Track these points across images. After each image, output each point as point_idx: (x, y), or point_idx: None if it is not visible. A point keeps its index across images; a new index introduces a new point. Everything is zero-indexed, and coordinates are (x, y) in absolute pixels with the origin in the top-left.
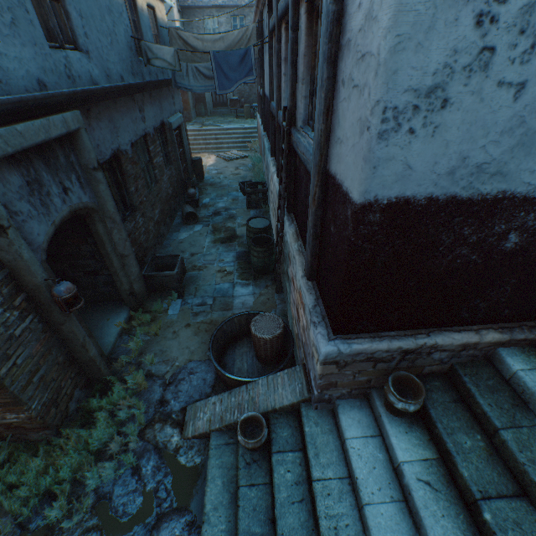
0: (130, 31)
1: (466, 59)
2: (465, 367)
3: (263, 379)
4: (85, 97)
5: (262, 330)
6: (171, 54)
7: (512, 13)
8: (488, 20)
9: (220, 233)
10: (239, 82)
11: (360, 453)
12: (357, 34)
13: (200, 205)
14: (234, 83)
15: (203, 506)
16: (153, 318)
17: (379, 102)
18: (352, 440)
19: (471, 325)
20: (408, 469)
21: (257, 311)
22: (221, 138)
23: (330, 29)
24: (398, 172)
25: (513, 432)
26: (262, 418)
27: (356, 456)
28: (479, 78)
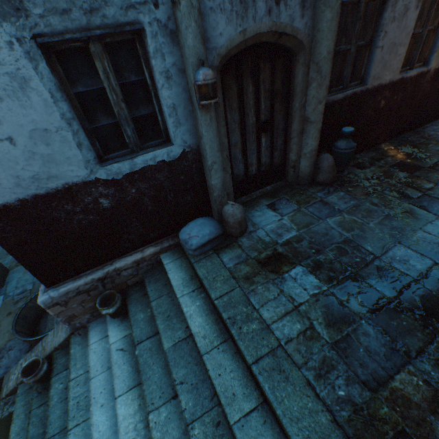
0: None
1: None
2: (148, 272)
3: (52, 331)
4: None
5: None
6: None
7: None
8: None
9: None
10: None
11: (96, 350)
12: None
13: None
14: None
15: (9, 437)
16: None
17: None
18: (92, 345)
19: (139, 248)
20: (113, 347)
21: None
22: None
23: None
24: None
25: (157, 301)
26: (40, 358)
27: (93, 353)
28: None
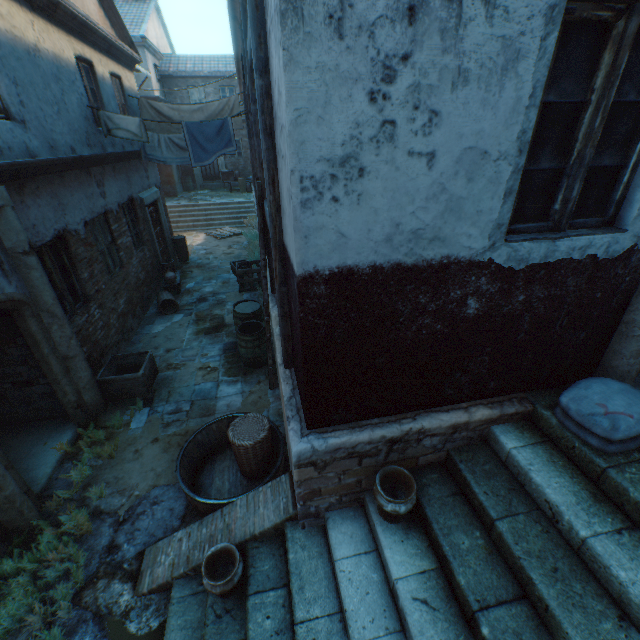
0: (86, 100)
1: (370, 132)
2: (461, 452)
3: (242, 498)
4: (15, 171)
5: (242, 435)
6: (136, 124)
7: (401, 92)
8: (381, 97)
9: (205, 322)
10: (217, 153)
11: (351, 577)
12: (277, 108)
13: (182, 291)
14: (212, 154)
15: None
16: (109, 436)
17: (294, 172)
18: (342, 562)
19: (459, 403)
20: (402, 587)
21: (241, 412)
22: (212, 214)
23: (261, 102)
24: (333, 241)
25: (509, 521)
26: (235, 549)
27: (346, 581)
28: (389, 148)
